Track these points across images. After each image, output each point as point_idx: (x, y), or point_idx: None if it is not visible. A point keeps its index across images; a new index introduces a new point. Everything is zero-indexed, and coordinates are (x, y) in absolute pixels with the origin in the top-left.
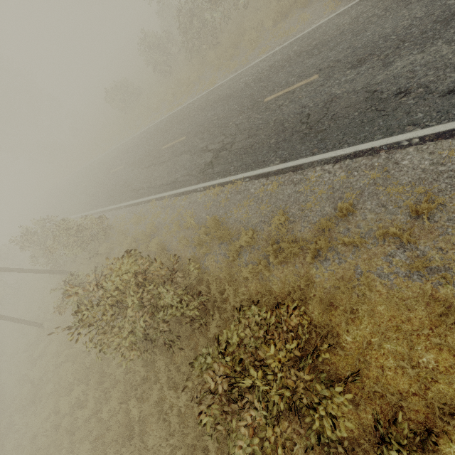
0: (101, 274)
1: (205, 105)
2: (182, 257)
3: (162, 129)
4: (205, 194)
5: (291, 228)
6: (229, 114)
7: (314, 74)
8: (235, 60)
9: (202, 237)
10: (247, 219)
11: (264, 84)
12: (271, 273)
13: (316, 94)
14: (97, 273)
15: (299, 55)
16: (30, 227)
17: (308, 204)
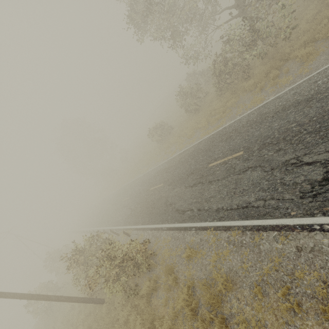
0: None
1: (260, 118)
2: None
3: (202, 149)
4: None
5: None
6: (327, 115)
7: None
8: (285, 76)
9: None
10: None
11: None
12: None
13: None
14: None
15: None
16: (79, 246)
17: None
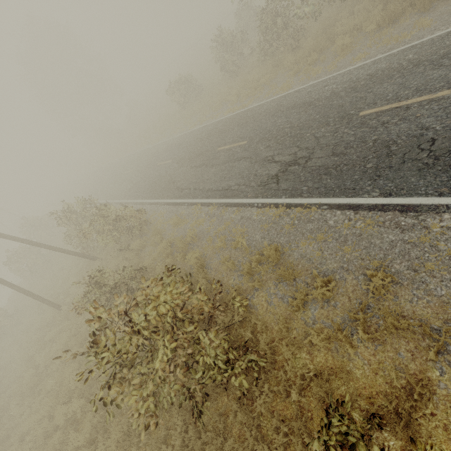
0: (128, 275)
1: (275, 110)
2: (223, 282)
3: (220, 129)
4: (263, 212)
5: (394, 292)
6: (307, 124)
7: (444, 88)
8: (319, 66)
9: (254, 265)
10: (321, 259)
11: (359, 94)
12: (354, 349)
13: (448, 115)
14: (124, 274)
15: (417, 64)
16: (70, 206)
17: (428, 265)
